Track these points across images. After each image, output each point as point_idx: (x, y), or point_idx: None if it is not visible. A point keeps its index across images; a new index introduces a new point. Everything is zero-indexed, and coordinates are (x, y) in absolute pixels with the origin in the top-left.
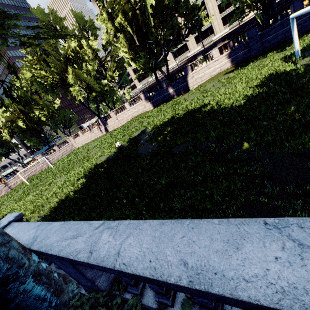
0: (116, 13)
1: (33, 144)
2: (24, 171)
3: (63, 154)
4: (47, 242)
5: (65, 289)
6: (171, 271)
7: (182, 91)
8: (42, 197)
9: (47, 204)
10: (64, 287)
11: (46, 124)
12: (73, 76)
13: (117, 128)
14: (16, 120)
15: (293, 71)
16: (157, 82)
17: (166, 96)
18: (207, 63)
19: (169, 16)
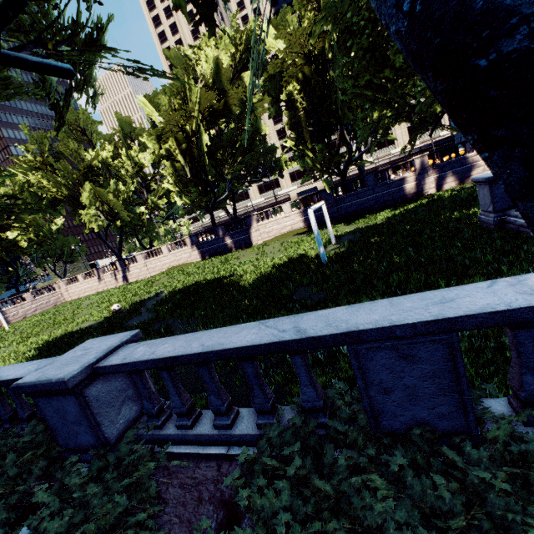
0: (164, 140)
1: None
2: None
3: (38, 308)
4: None
5: None
6: None
7: (244, 245)
8: None
9: None
10: None
11: (26, 253)
12: (90, 195)
13: (143, 279)
14: None
15: (309, 258)
16: (213, 225)
17: (222, 246)
18: (276, 217)
19: (239, 153)
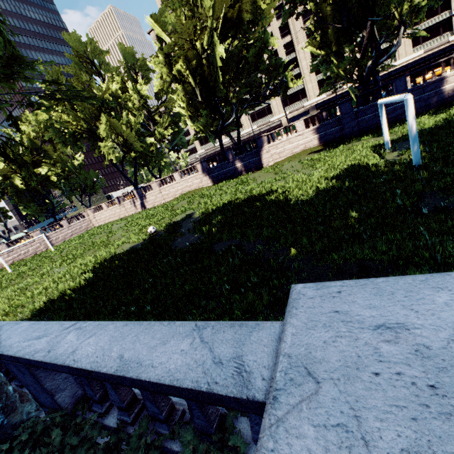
0: (175, 59)
1: (31, 213)
2: (8, 251)
3: (73, 233)
4: (7, 343)
5: (19, 409)
6: (108, 363)
7: (254, 168)
8: (26, 294)
9: (30, 304)
10: (18, 405)
11: (57, 187)
12: (106, 127)
13: (159, 205)
14: (12, 176)
15: (375, 166)
16: (221, 150)
17: (232, 170)
18: (288, 136)
19: (246, 71)
